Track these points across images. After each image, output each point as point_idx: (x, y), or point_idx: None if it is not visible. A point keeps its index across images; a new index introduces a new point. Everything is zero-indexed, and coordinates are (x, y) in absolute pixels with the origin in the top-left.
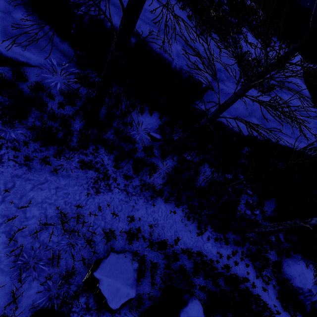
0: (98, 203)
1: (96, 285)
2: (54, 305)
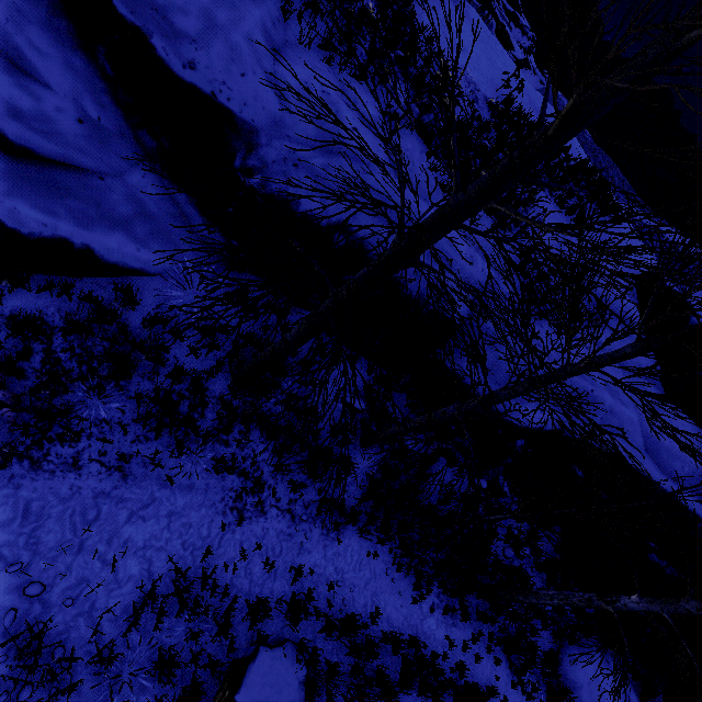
0: (241, 541)
1: None
2: None
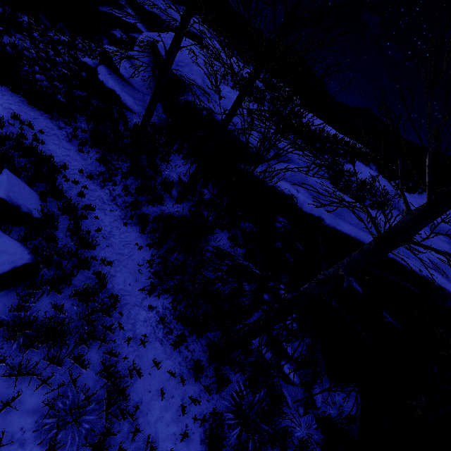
0: (81, 182)
1: None
2: None
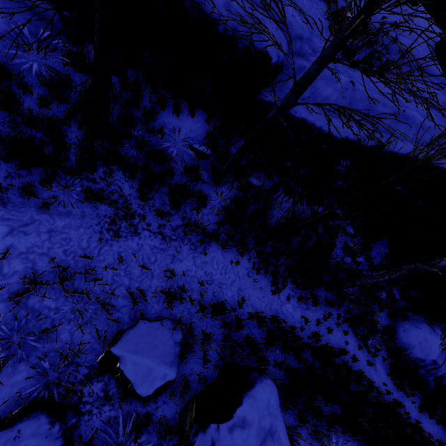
0: (119, 252)
1: (116, 365)
2: (54, 395)
